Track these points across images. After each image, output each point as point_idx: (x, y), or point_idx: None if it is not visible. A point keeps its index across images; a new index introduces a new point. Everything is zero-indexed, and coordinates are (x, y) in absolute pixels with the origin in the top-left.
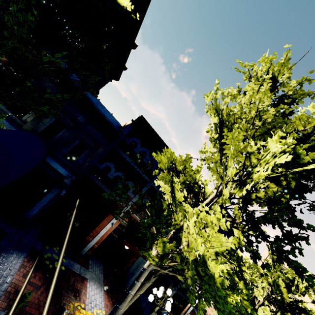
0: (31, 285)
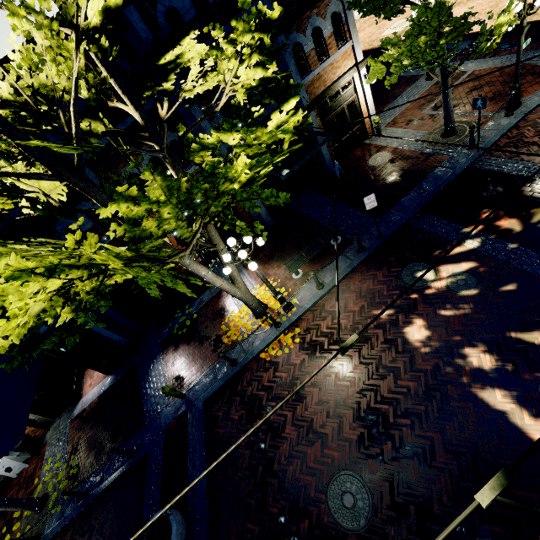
0: (183, 360)
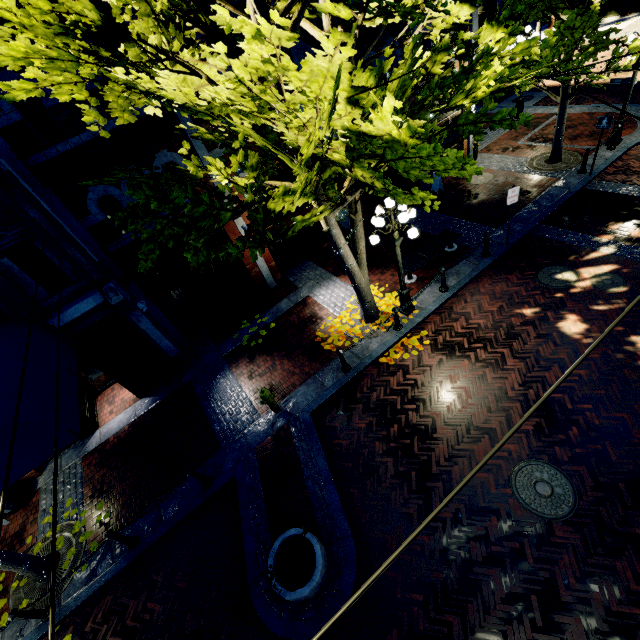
0: (266, 373)
